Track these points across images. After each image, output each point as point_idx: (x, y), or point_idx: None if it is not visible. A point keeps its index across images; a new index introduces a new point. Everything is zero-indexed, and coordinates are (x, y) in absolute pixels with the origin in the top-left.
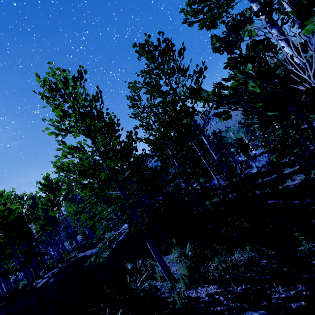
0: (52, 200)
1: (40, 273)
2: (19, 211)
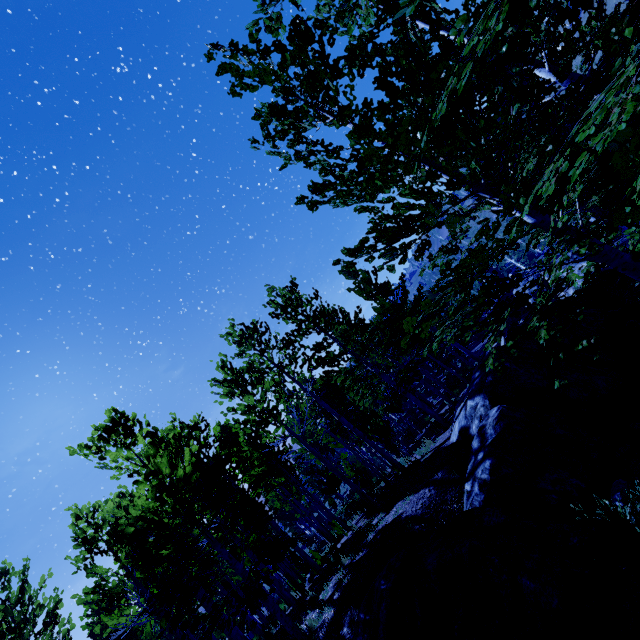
0: (256, 406)
1: (304, 583)
2: (194, 450)
